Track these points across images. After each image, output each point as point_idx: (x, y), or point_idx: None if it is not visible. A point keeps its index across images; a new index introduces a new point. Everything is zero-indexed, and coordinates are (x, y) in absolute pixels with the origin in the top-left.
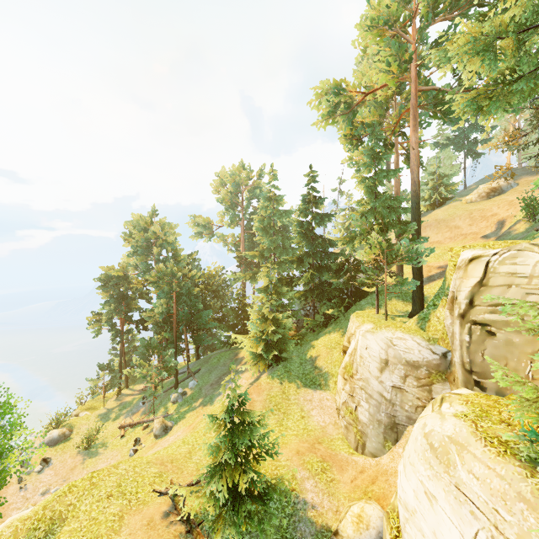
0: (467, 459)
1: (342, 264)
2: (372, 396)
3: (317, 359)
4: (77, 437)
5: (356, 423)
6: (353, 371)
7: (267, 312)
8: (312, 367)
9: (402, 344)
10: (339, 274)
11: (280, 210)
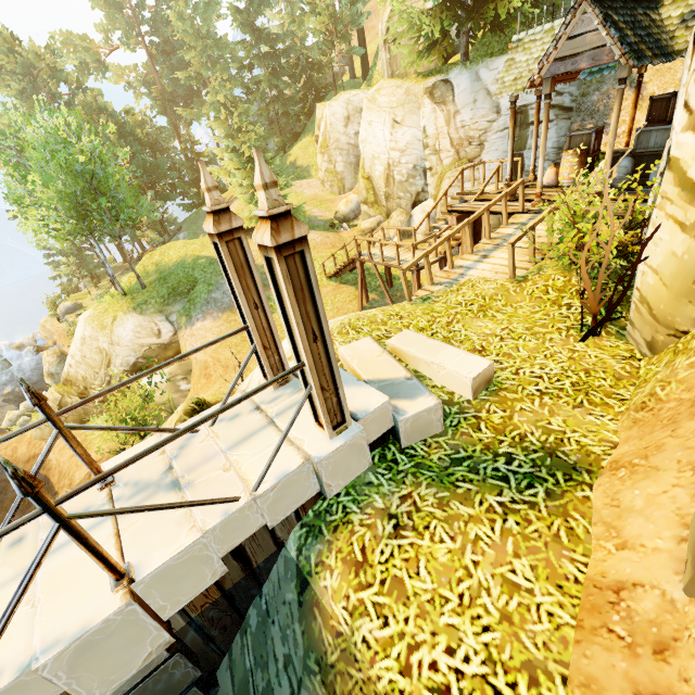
0: (382, 91)
1: (295, 65)
2: (343, 149)
3: (297, 161)
4: (91, 306)
5: (337, 176)
6: (327, 143)
7: (239, 123)
8: (294, 169)
9: (357, 99)
10: (295, 77)
11: (200, 1)
